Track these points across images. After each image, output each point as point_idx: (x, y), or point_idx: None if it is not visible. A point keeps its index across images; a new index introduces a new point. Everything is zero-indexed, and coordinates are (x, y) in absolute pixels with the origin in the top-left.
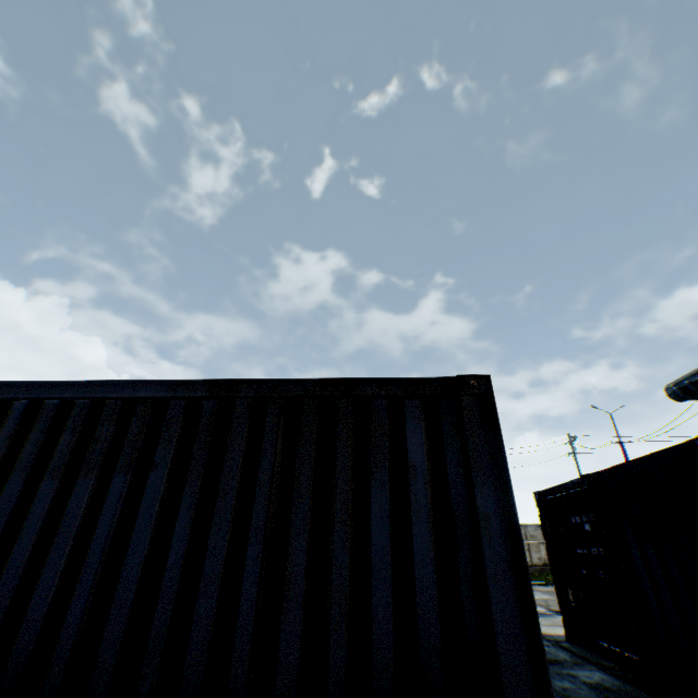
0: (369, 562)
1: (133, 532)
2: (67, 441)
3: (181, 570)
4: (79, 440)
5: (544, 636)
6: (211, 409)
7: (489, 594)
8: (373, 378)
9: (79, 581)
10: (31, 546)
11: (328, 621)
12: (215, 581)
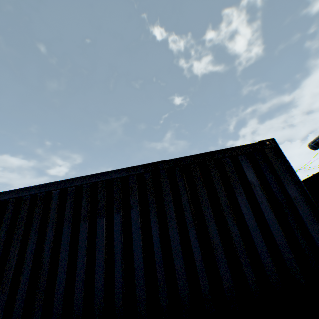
0: (247, 228)
1: (132, 238)
2: (85, 204)
3: (161, 250)
4: (90, 203)
5: None
6: (148, 177)
7: (308, 230)
8: (220, 149)
9: (114, 264)
10: (85, 254)
11: (238, 257)
12: (179, 251)
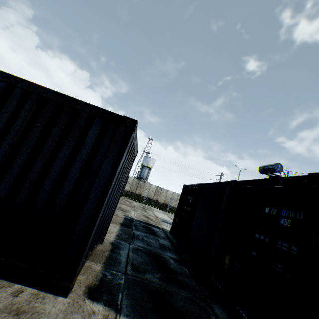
0: (49, 172)
1: None
2: None
3: None
4: None
5: (164, 229)
6: (2, 87)
7: (88, 196)
8: (86, 102)
9: None
10: None
11: (23, 186)
12: None
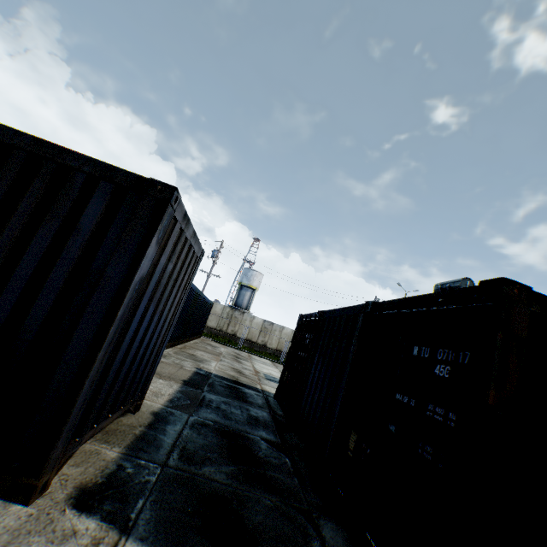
0: (9, 278)
1: None
2: None
3: None
4: None
5: (265, 392)
6: None
7: (79, 323)
8: (84, 155)
9: None
10: None
11: None
12: None
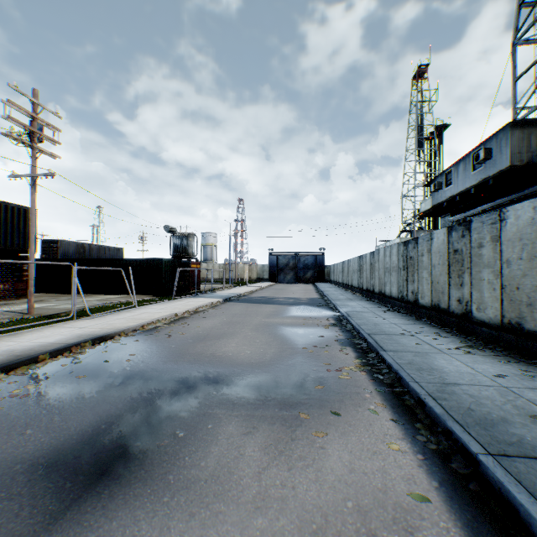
0: None
1: None
2: None
3: None
4: None
5: None
6: None
7: None
8: None
9: None
10: None
11: None
12: None
